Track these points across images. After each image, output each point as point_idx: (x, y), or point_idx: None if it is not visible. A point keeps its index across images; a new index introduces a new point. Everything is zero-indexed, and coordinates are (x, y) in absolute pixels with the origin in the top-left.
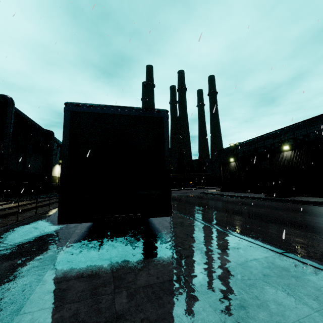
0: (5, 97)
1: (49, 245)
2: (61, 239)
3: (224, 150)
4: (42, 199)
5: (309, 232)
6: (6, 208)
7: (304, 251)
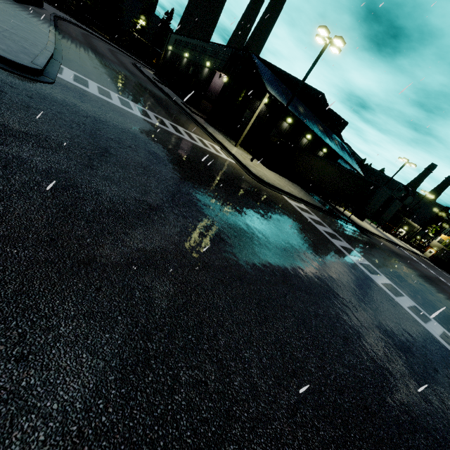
0: None
1: None
2: None
3: (173, 34)
4: None
5: (90, 50)
6: None
7: (67, 37)
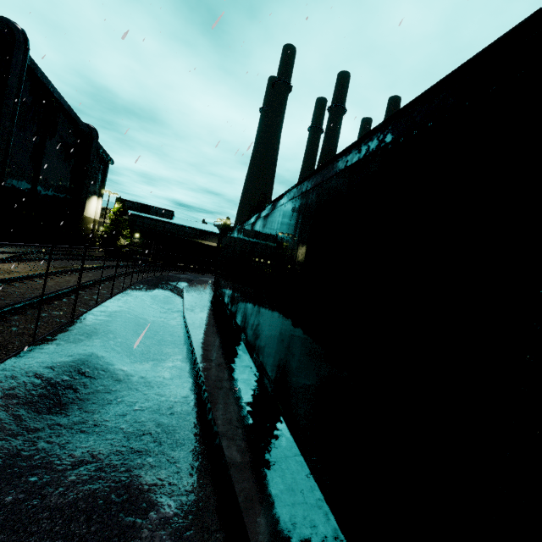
0: (10, 26)
1: (143, 474)
2: (165, 443)
3: None
4: (66, 260)
5: None
6: (0, 281)
7: None
